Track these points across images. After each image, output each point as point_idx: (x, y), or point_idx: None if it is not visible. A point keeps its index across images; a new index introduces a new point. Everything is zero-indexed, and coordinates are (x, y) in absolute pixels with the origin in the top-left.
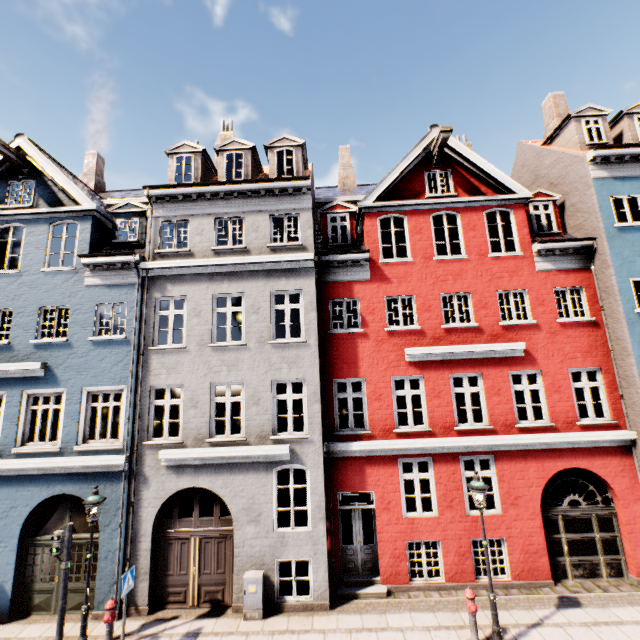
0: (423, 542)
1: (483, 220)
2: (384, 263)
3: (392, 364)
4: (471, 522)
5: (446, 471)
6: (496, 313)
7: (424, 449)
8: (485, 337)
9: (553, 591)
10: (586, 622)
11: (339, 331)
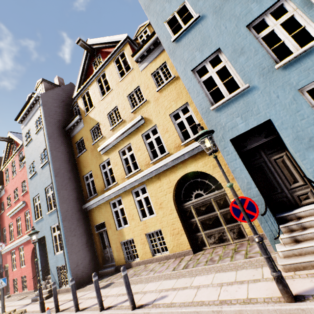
0: (17, 279)
1: (18, 158)
2: (6, 186)
3: (9, 219)
4: (21, 270)
5: (17, 253)
6: (22, 191)
7: (13, 247)
8: (20, 202)
9: (30, 294)
10: (9, 305)
11: (1, 213)
